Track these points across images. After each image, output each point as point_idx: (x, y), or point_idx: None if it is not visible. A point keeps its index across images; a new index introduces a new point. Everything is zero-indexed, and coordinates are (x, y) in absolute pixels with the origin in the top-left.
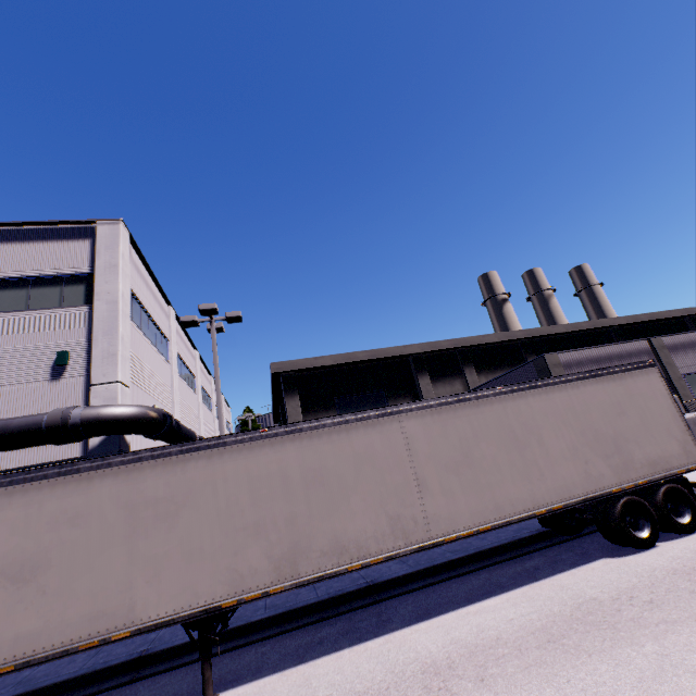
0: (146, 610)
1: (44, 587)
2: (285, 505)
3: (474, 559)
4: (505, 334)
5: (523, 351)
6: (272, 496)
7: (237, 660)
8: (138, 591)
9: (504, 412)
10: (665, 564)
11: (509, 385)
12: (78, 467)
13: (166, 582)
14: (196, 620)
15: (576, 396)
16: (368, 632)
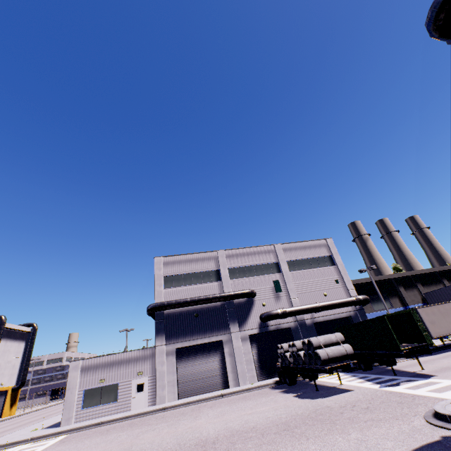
0: None
1: (436, 325)
2: None
3: None
4: (430, 269)
5: (439, 277)
6: None
7: None
8: (450, 327)
9: None
10: None
11: None
12: (428, 305)
13: None
14: None
15: None
16: None
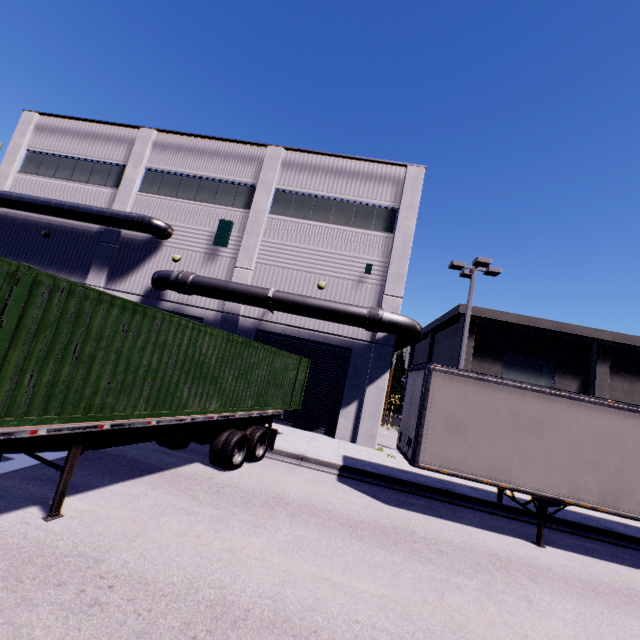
0: (517, 479)
1: (464, 439)
2: (617, 459)
3: None
4: None
5: None
6: (609, 449)
7: (526, 528)
8: (514, 466)
9: None
10: None
11: None
12: (488, 378)
13: (531, 469)
14: (541, 499)
15: None
16: (639, 565)
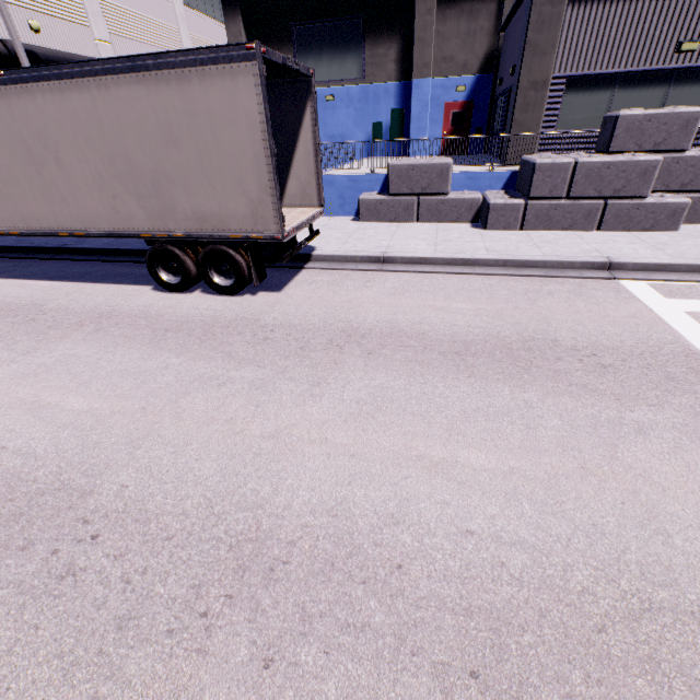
0: None
1: None
2: None
3: (138, 254)
4: None
5: None
6: None
7: None
8: None
9: (10, 114)
10: (128, 307)
11: (12, 71)
12: None
13: None
14: None
15: (105, 103)
16: None
